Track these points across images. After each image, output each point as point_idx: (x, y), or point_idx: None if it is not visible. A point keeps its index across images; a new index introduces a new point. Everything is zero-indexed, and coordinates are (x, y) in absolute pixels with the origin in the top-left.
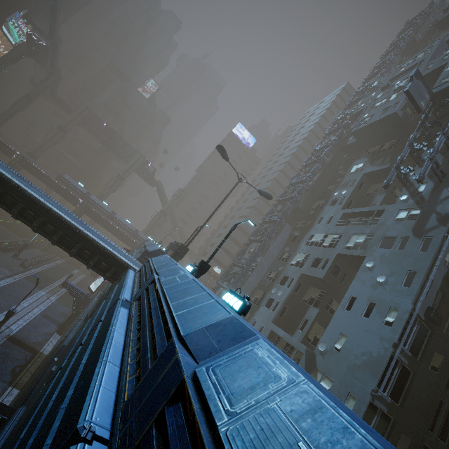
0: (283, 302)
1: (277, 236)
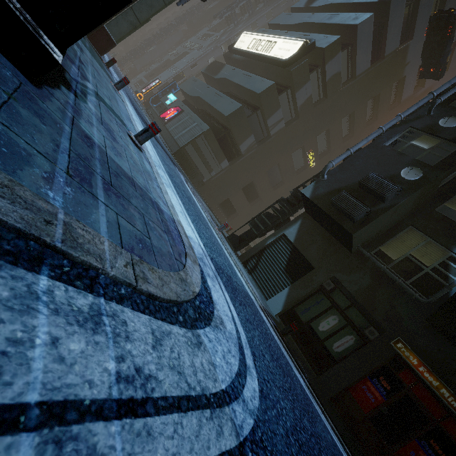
0: (153, 69)
1: (171, 36)
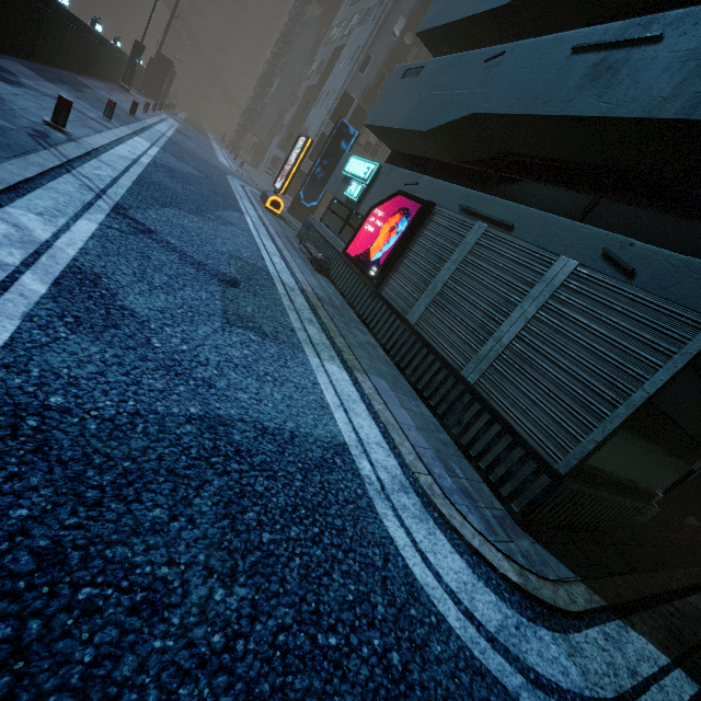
0: (287, 124)
1: (298, 41)
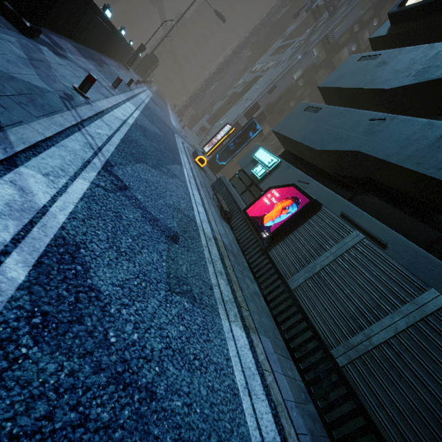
0: (216, 110)
1: (234, 66)
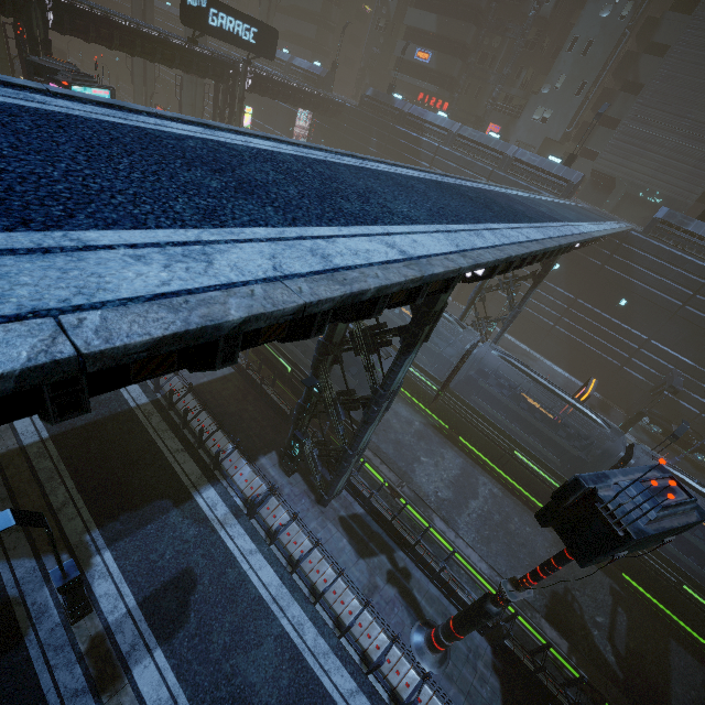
0: None
1: None
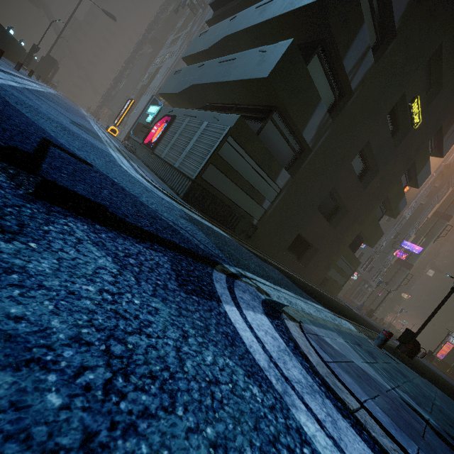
0: None
1: (137, 62)
